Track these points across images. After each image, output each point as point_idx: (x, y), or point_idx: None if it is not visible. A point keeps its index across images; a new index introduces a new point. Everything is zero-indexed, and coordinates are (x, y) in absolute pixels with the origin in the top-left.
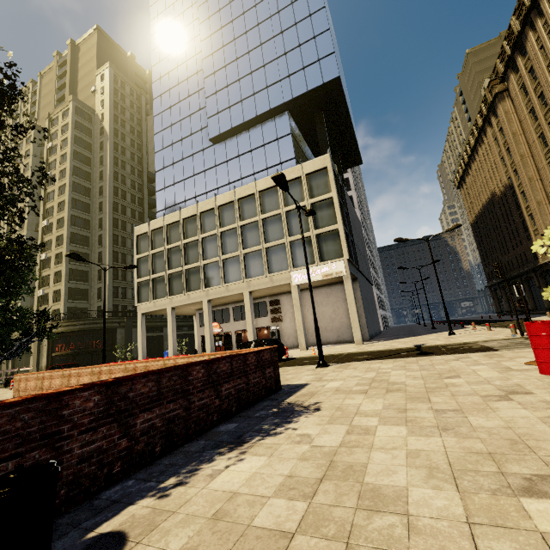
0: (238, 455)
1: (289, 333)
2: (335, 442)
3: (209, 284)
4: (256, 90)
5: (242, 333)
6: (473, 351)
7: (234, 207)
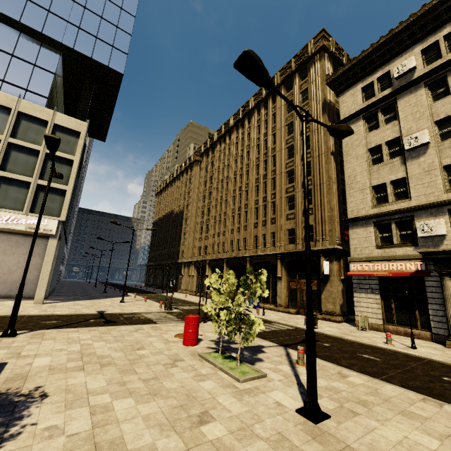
0: None
1: None
2: (87, 425)
3: None
4: None
5: None
6: (143, 323)
7: None
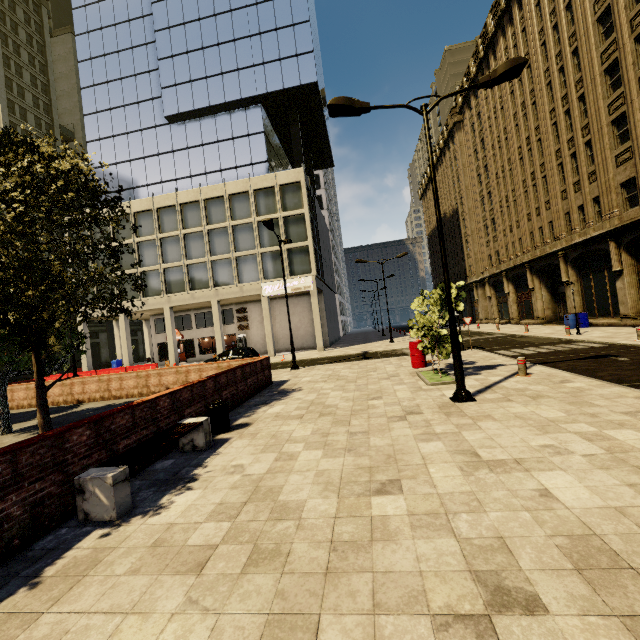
0: (271, 406)
1: (256, 341)
2: (313, 398)
3: (171, 289)
4: (225, 69)
5: (200, 340)
6: (394, 356)
7: (199, 207)
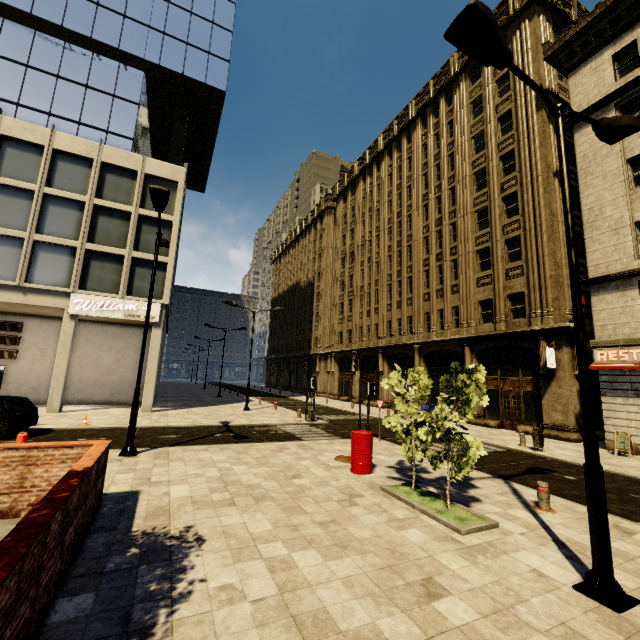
0: None
1: (23, 380)
2: (271, 588)
3: None
4: (104, 2)
5: None
6: (283, 439)
7: None
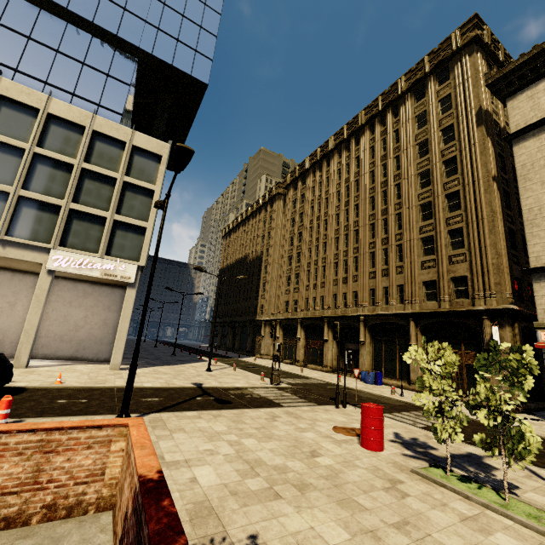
0: None
1: None
2: None
3: None
4: None
5: None
6: (265, 404)
7: None
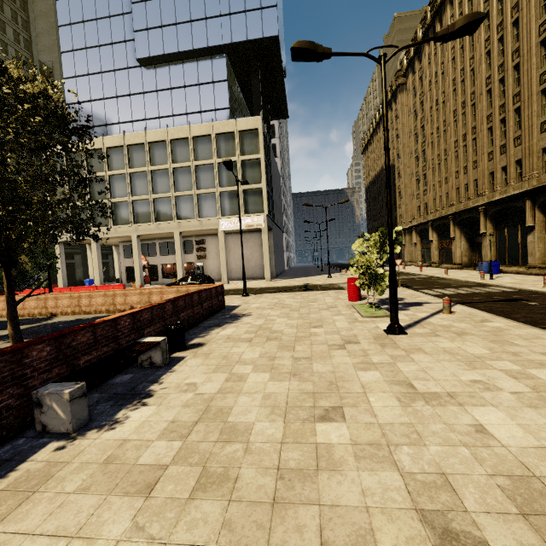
0: (223, 328)
1: (212, 269)
2: (261, 323)
3: (138, 220)
4: (193, 17)
5: (164, 266)
6: (332, 289)
7: (166, 147)
